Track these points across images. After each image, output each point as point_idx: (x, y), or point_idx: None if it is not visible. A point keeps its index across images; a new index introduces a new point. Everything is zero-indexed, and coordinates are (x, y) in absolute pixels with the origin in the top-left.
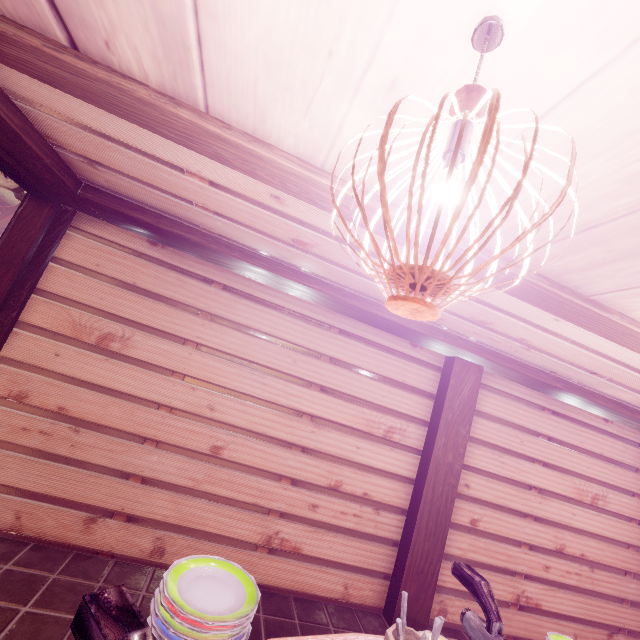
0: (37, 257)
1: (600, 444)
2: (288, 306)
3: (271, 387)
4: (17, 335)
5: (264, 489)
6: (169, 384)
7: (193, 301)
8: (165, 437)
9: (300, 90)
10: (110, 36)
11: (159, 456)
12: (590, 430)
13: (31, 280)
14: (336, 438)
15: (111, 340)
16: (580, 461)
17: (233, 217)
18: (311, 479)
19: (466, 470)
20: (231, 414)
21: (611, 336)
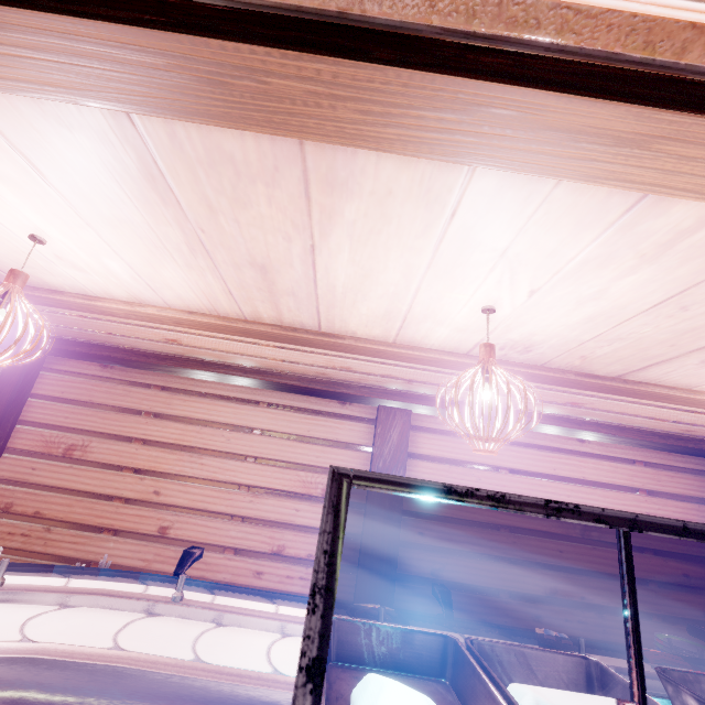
0: (18, 396)
1: (579, 468)
2: (219, 392)
3: (209, 466)
4: (5, 459)
5: (209, 562)
6: (121, 478)
7: (137, 405)
8: (119, 525)
9: (37, 267)
10: None
11: (115, 542)
12: (562, 454)
13: (14, 414)
14: (274, 504)
15: (74, 450)
16: (557, 490)
17: (122, 334)
18: (253, 547)
19: (417, 518)
20: (175, 496)
21: (378, 356)
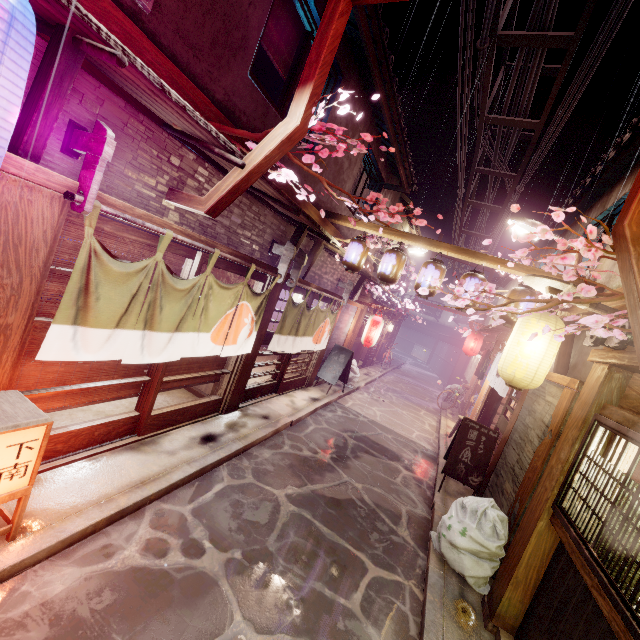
0: None
1: None
2: None
3: None
4: (500, 407)
5: None
6: None
7: None
8: None
9: None
10: None
11: None
12: None
13: None
14: None
15: None
16: None
17: None
18: None
19: None
20: None
21: None
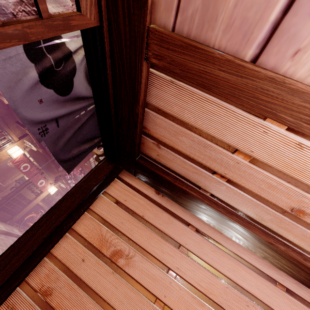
0: (97, 190)
1: None
2: (241, 255)
3: None
4: (66, 238)
5: None
6: None
7: (176, 236)
8: None
9: None
10: (309, 44)
11: None
12: None
13: (89, 202)
14: None
15: (120, 256)
16: None
17: (243, 185)
18: None
19: None
20: None
21: None
